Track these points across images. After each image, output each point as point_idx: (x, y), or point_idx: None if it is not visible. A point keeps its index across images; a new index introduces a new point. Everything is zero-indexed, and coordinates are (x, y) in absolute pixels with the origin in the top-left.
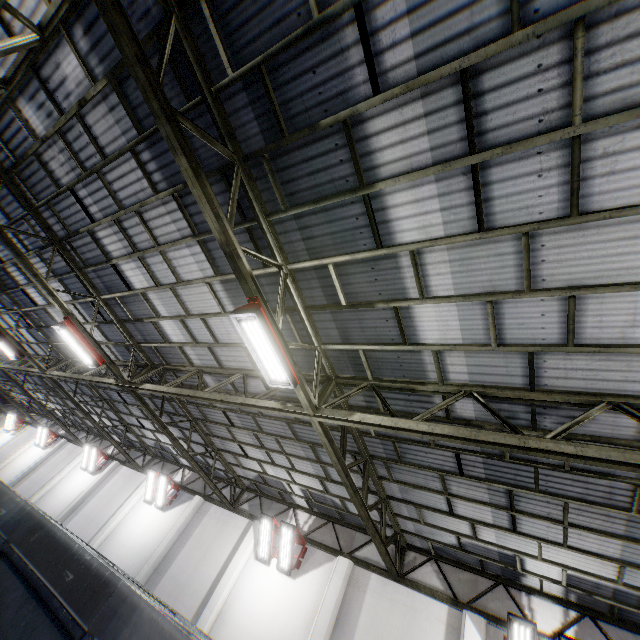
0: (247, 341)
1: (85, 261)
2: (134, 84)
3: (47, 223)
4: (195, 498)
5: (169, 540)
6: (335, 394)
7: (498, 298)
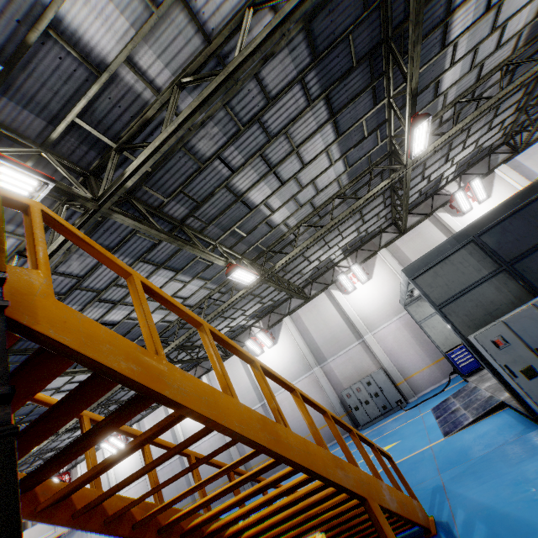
0: (413, 140)
1: (206, 221)
2: (322, 18)
3: (168, 215)
4: (285, 320)
5: (302, 341)
6: (392, 160)
7: (482, 44)
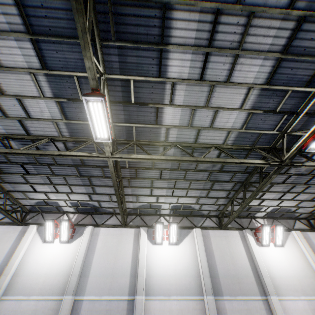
0: None
1: None
2: None
3: None
4: (197, 230)
5: (205, 258)
6: None
7: None
